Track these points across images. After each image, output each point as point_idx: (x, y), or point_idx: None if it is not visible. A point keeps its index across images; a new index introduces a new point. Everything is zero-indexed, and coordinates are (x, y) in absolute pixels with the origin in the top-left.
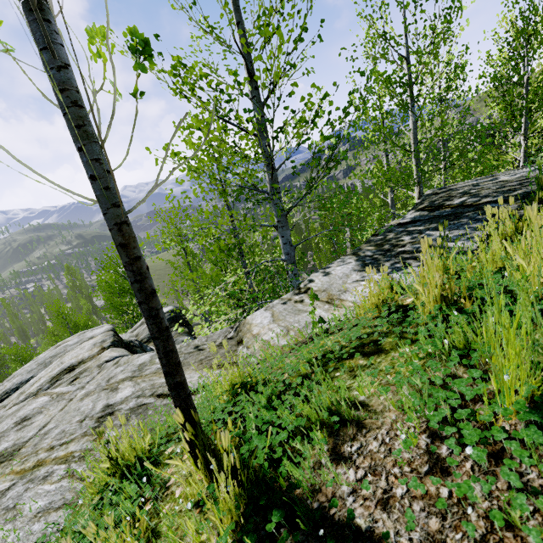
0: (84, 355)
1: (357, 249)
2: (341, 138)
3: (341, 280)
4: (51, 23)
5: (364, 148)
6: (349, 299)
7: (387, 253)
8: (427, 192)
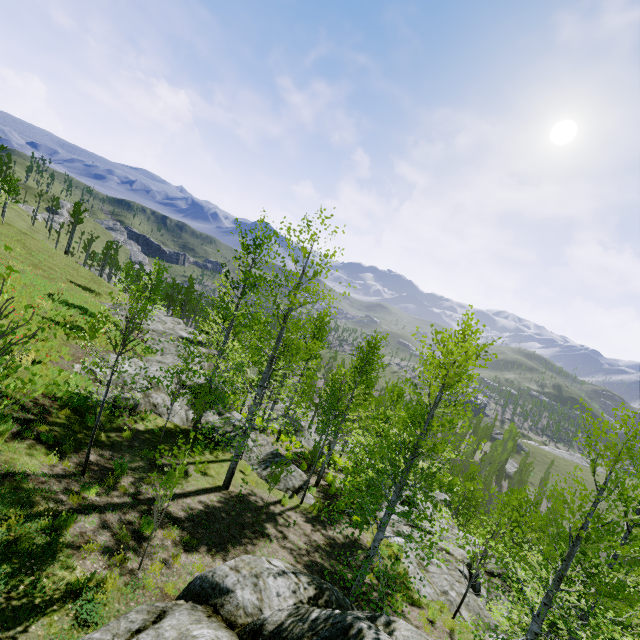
0: (455, 553)
1: None
2: None
3: None
4: (476, 572)
5: None
6: None
7: None
8: None
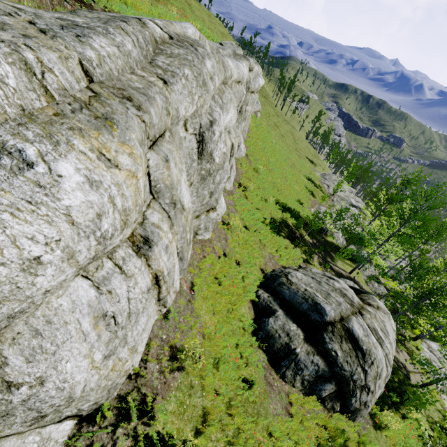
0: None
1: None
2: None
3: None
4: None
5: None
6: None
7: None
8: None
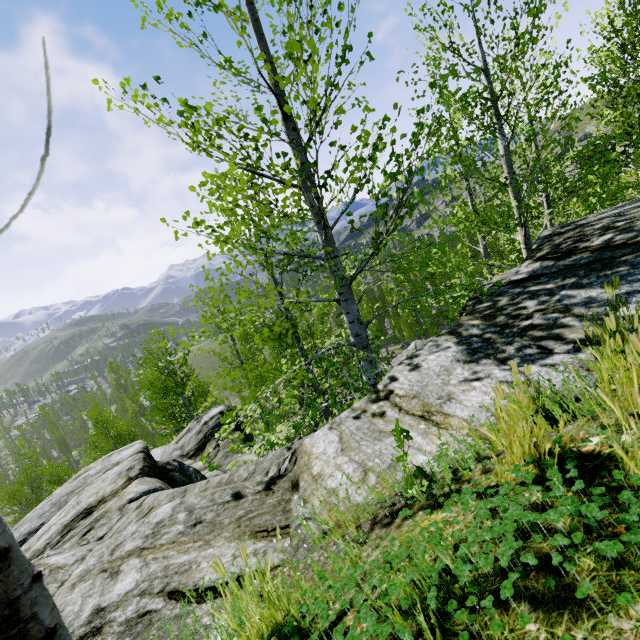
0: (105, 491)
1: (455, 325)
2: (413, 175)
3: (439, 378)
4: None
5: (440, 188)
6: (458, 414)
7: (504, 329)
8: (543, 233)
